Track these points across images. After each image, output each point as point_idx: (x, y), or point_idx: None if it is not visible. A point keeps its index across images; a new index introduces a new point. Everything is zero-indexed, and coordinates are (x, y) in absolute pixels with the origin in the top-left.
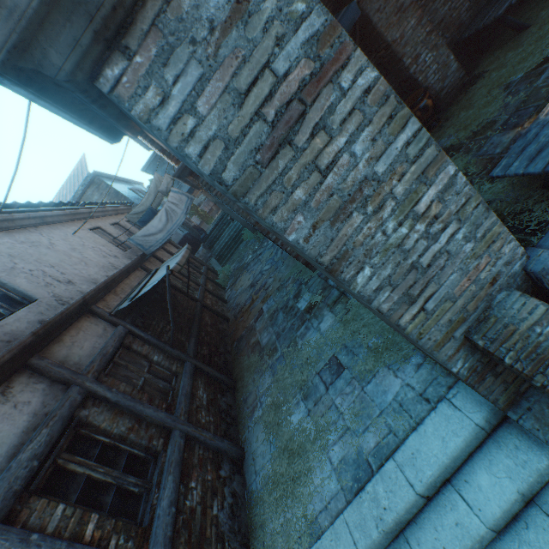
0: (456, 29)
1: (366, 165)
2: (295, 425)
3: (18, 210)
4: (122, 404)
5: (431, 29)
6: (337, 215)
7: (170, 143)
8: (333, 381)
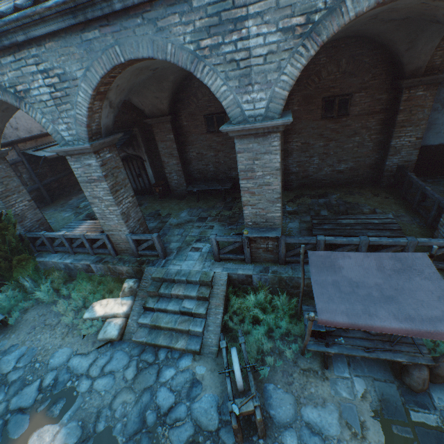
0: (204, 177)
1: None
2: None
3: None
4: None
5: (181, 170)
6: None
7: None
8: None
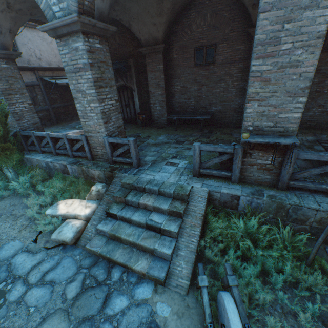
0: (184, 110)
1: None
2: None
3: None
4: None
5: (164, 100)
6: None
7: None
8: None
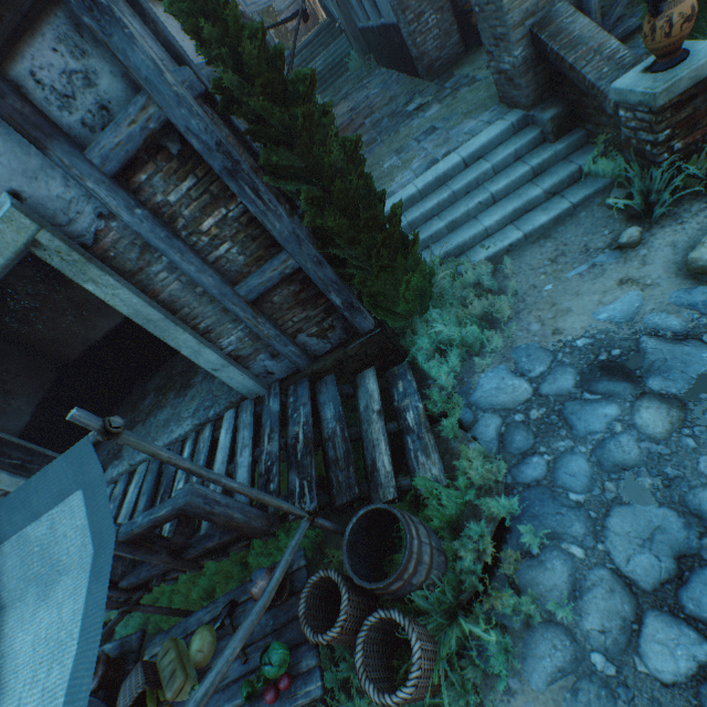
0: None
1: None
2: (386, 168)
3: None
4: None
5: None
6: None
7: None
8: (426, 139)
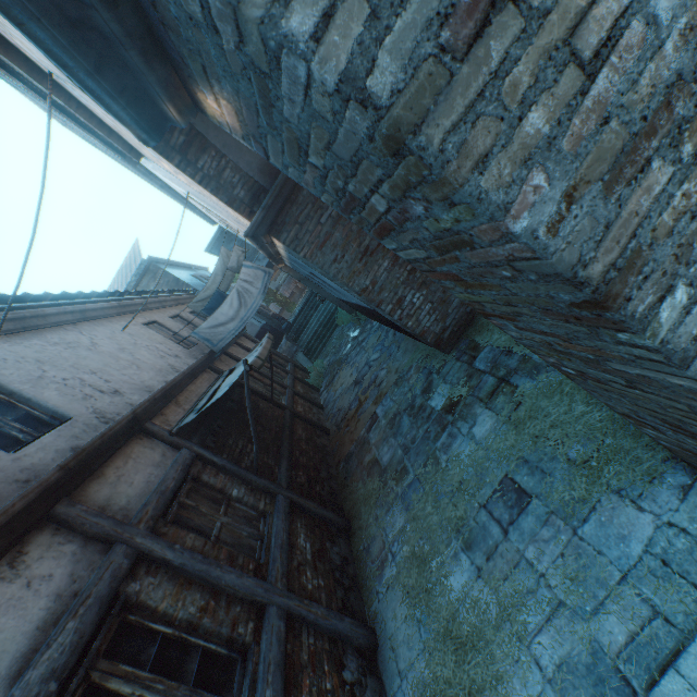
0: None
1: (680, 46)
2: (458, 594)
3: (51, 303)
4: (189, 569)
5: None
6: (617, 168)
7: (246, 9)
8: (513, 518)
